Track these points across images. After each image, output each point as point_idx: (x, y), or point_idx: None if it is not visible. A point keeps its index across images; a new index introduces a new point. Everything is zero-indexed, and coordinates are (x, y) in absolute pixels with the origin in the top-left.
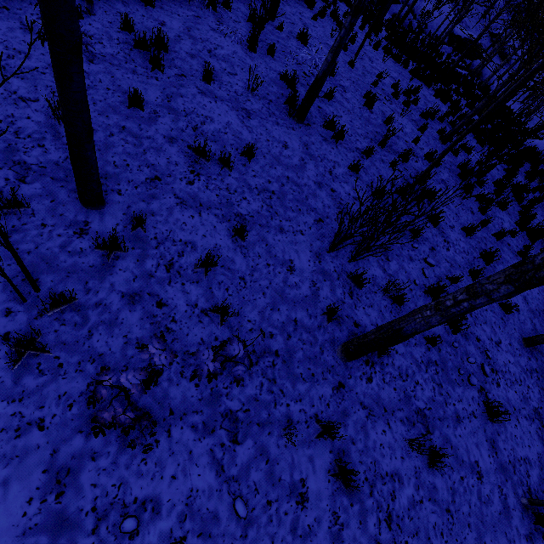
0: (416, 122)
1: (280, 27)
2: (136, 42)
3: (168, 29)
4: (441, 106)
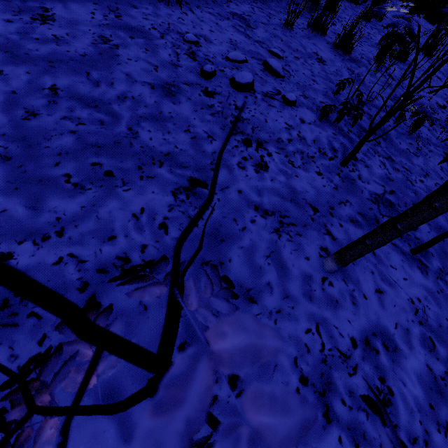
0: None
1: None
2: None
3: None
4: None
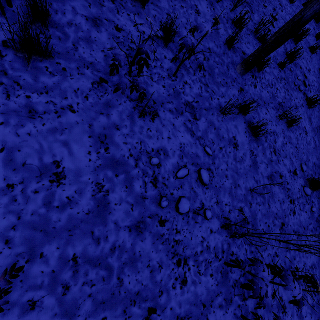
0: None
1: None
2: None
3: None
4: None
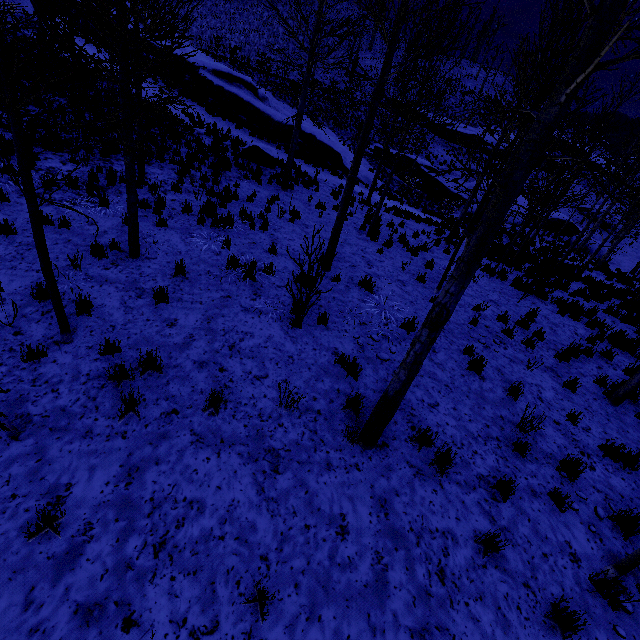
0: (553, 371)
1: (336, 279)
2: (111, 376)
3: (178, 329)
4: (575, 327)
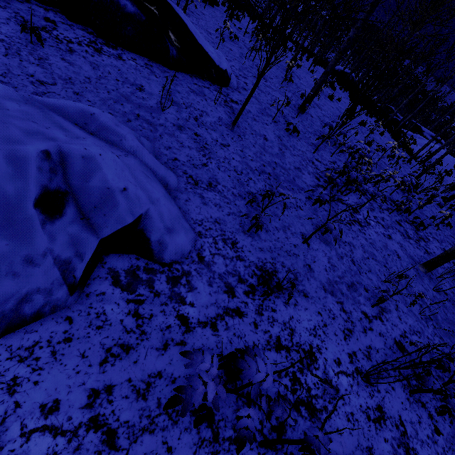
0: None
1: None
2: None
3: None
4: None
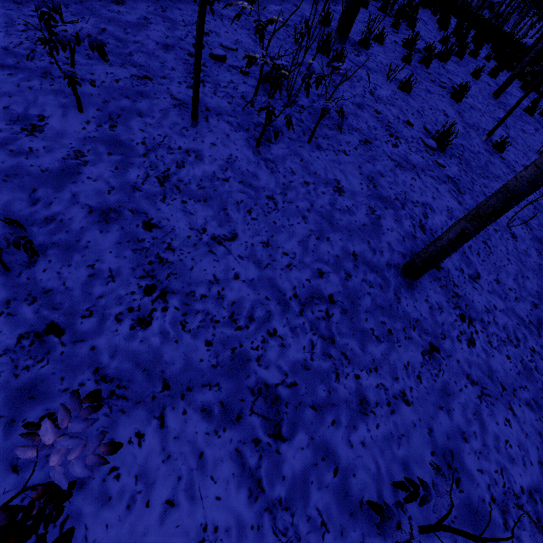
0: None
1: None
2: None
3: None
4: None
